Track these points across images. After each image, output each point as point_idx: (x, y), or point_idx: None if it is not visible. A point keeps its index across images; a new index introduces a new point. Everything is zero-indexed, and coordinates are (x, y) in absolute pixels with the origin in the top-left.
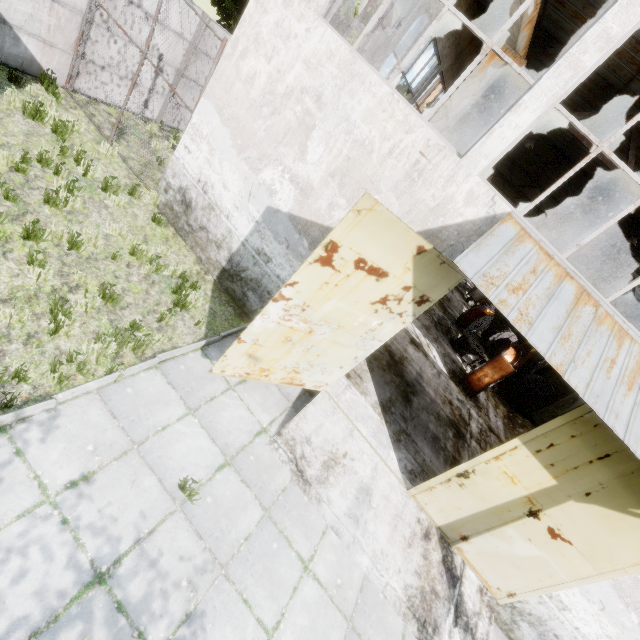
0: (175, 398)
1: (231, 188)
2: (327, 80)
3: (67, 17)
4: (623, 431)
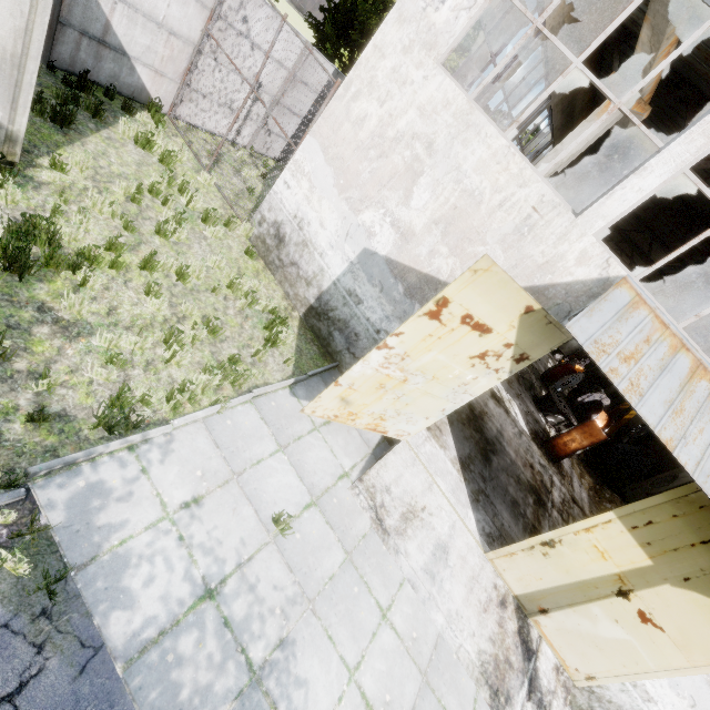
0: (267, 434)
1: (328, 227)
2: (441, 128)
3: (180, 48)
4: None
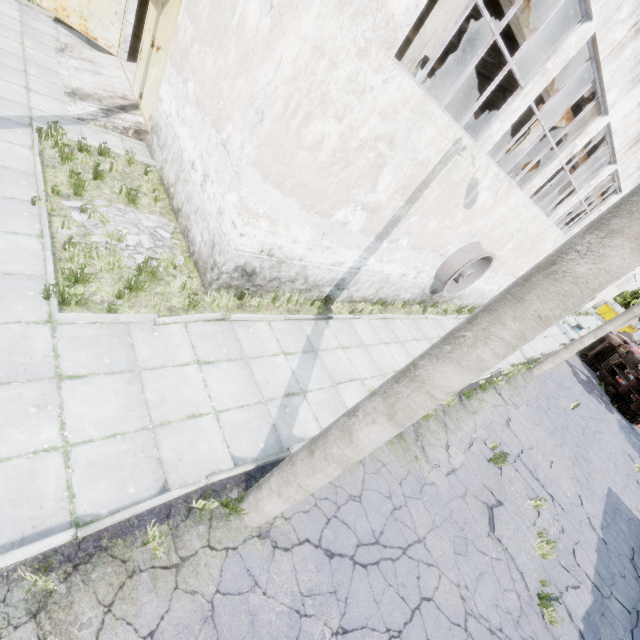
0: (17, 7)
1: None
2: None
3: None
4: None
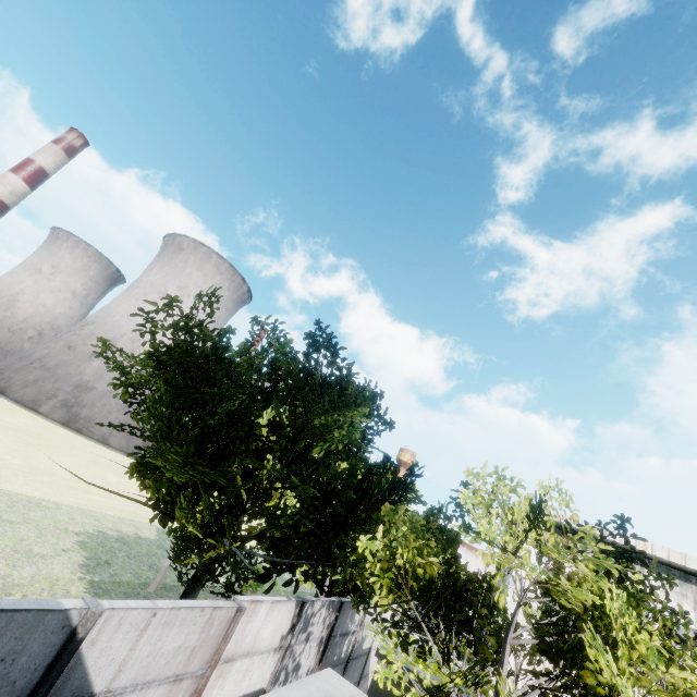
0: None
1: None
2: None
3: None
4: None
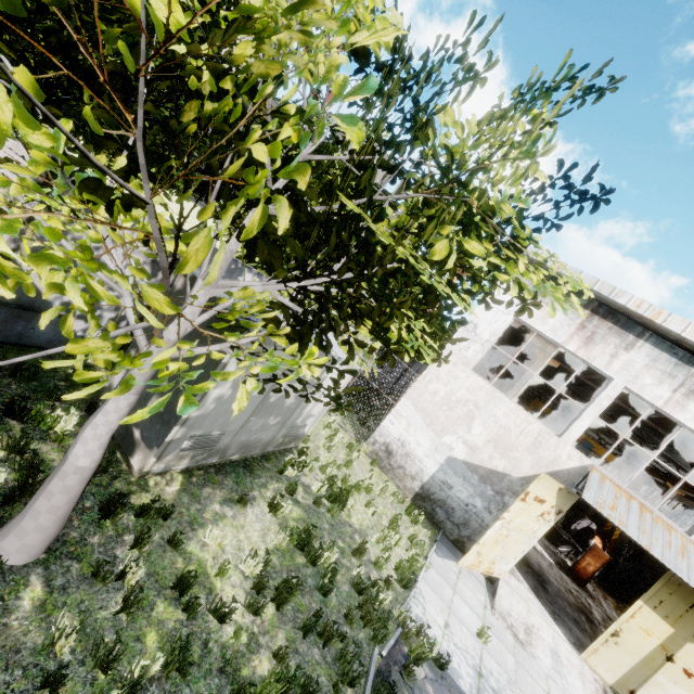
0: (444, 582)
1: (422, 445)
2: (480, 398)
3: None
4: (687, 579)
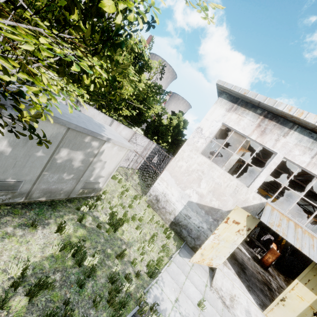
0: (181, 272)
1: (175, 195)
2: (205, 168)
3: None
4: None
